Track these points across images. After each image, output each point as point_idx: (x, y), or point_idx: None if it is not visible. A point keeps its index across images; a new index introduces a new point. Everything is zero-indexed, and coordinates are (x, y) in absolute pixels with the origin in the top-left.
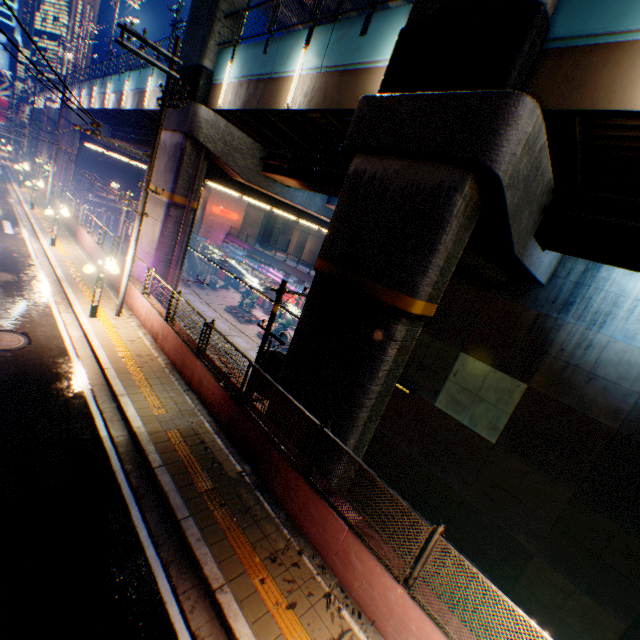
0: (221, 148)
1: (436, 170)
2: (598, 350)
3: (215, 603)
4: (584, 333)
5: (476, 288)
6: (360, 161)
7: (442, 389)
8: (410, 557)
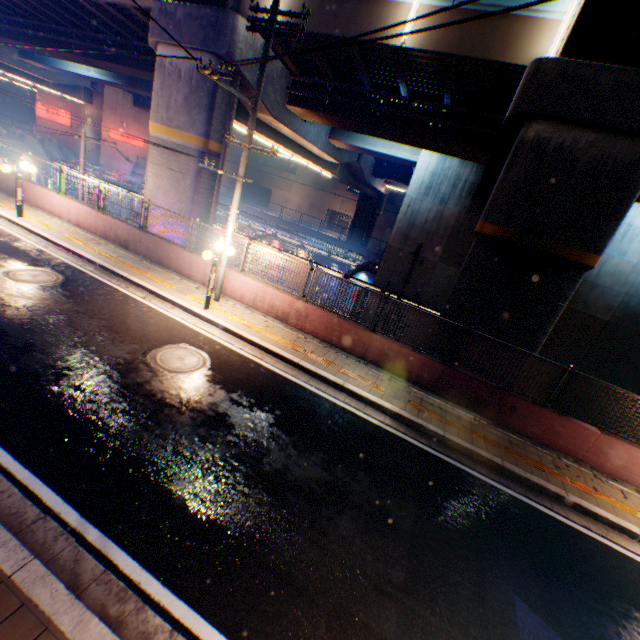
0: (256, 77)
1: (635, 146)
2: (599, 266)
3: (570, 505)
4: None
5: None
6: (542, 128)
7: None
8: None
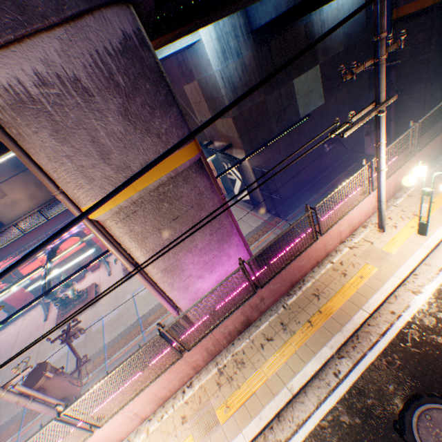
0: None
1: None
2: (326, 23)
3: None
4: (320, 19)
5: (277, 38)
6: None
7: (298, 108)
8: None
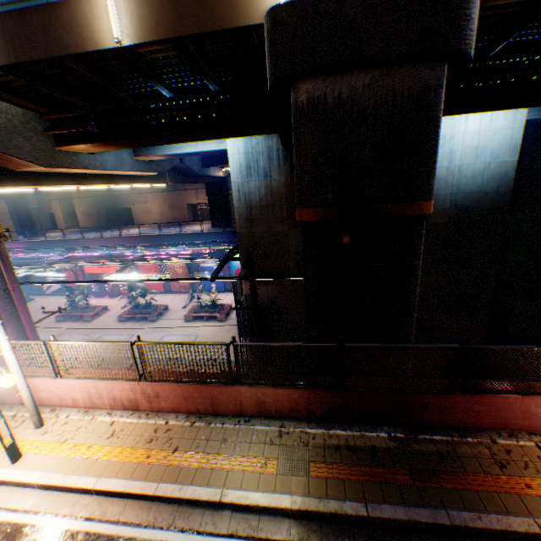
0: None
1: (416, 72)
2: None
3: None
4: None
5: None
6: (312, 86)
7: None
8: None
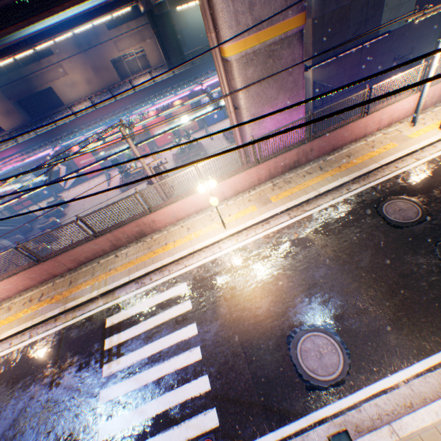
0: None
1: None
2: None
3: None
4: None
5: None
6: None
7: (381, 23)
8: None
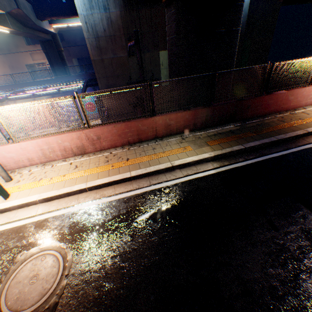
0: None
1: None
2: None
3: (309, 134)
4: None
5: (148, 9)
6: None
7: (161, 76)
8: (311, 74)
